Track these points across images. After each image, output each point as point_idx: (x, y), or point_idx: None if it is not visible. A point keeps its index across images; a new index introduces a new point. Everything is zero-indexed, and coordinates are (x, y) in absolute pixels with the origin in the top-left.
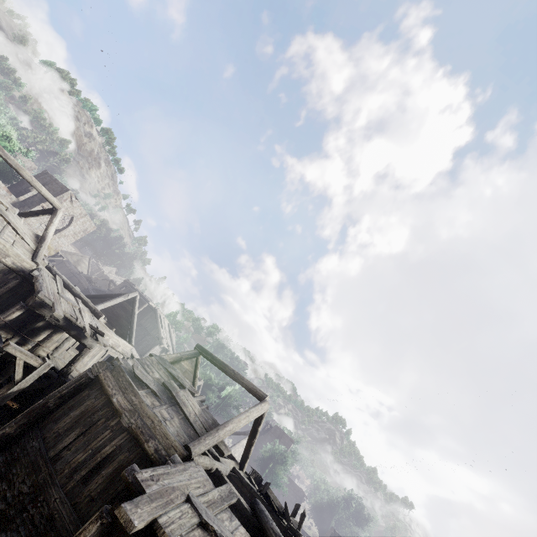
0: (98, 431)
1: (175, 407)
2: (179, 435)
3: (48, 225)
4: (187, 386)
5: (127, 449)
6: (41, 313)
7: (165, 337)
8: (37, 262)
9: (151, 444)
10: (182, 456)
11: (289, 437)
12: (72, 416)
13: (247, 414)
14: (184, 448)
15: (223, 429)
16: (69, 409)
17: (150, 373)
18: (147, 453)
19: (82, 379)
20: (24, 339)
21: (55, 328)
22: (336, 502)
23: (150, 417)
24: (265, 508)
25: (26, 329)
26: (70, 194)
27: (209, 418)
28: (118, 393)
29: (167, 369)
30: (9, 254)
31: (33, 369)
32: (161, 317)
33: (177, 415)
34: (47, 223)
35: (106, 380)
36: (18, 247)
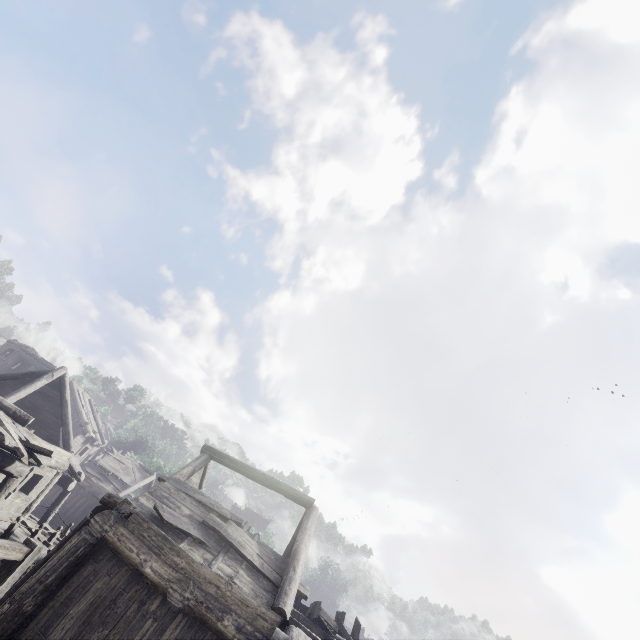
0: (132, 627)
1: (231, 552)
2: (258, 594)
3: None
4: (228, 515)
5: (190, 639)
6: None
7: (89, 421)
8: None
9: (228, 622)
10: (276, 624)
11: (264, 518)
12: (74, 615)
13: (308, 532)
14: (274, 612)
15: (298, 565)
16: (64, 606)
17: (177, 511)
18: (225, 637)
19: (79, 550)
20: None
21: None
22: (317, 576)
23: (212, 581)
24: (320, 634)
25: None
26: None
27: (269, 552)
28: (151, 558)
29: (193, 497)
30: None
31: (11, 566)
32: (79, 392)
33: (239, 565)
34: None
35: (123, 541)
36: None
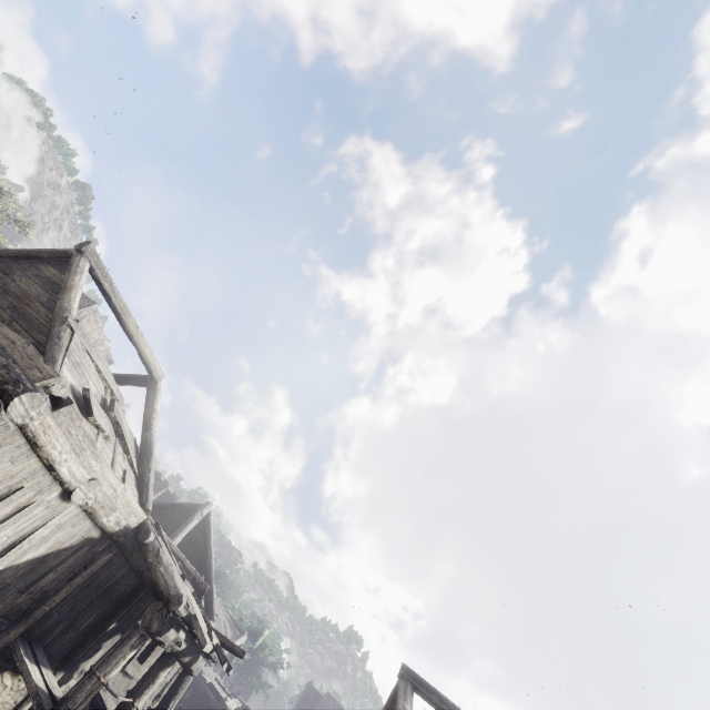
0: None
1: None
2: None
3: (149, 416)
4: None
5: None
6: (163, 639)
7: None
8: (149, 509)
9: None
10: None
11: None
12: None
13: None
14: None
15: None
16: None
17: None
18: None
19: None
20: (69, 669)
21: (125, 628)
22: None
23: None
24: None
25: (83, 649)
26: (92, 309)
27: None
28: None
29: None
30: (115, 505)
31: None
32: None
33: None
34: (145, 411)
35: None
36: (128, 486)
